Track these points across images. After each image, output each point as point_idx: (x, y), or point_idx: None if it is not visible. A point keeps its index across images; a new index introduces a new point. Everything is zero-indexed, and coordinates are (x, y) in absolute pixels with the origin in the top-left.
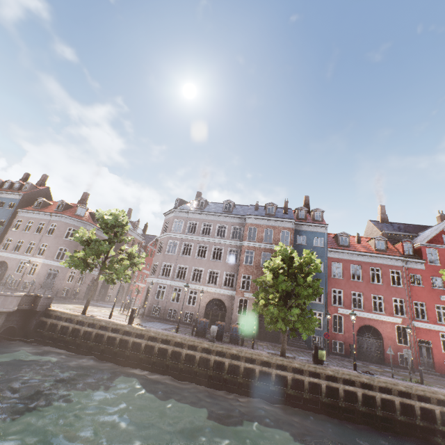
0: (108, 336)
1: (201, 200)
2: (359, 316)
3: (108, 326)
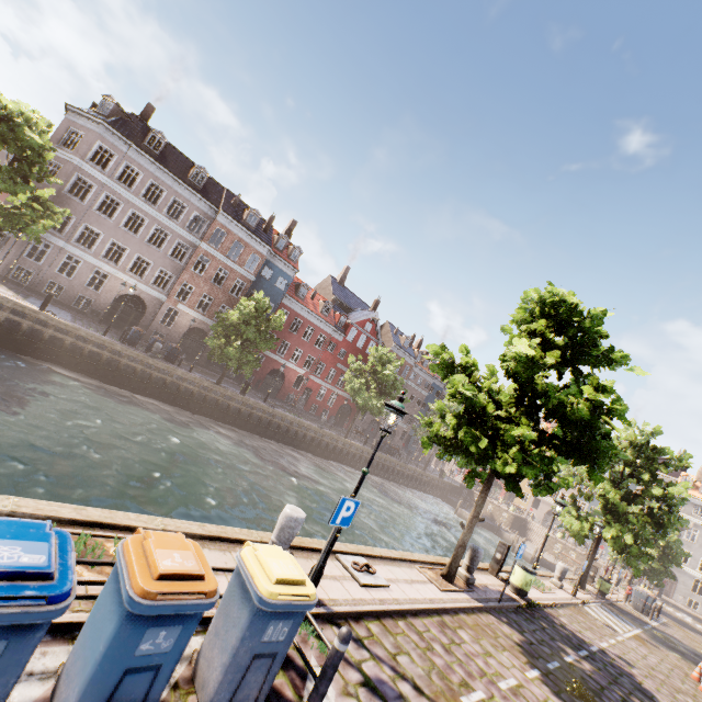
0: (5, 317)
1: (160, 138)
2: (278, 360)
3: (7, 305)
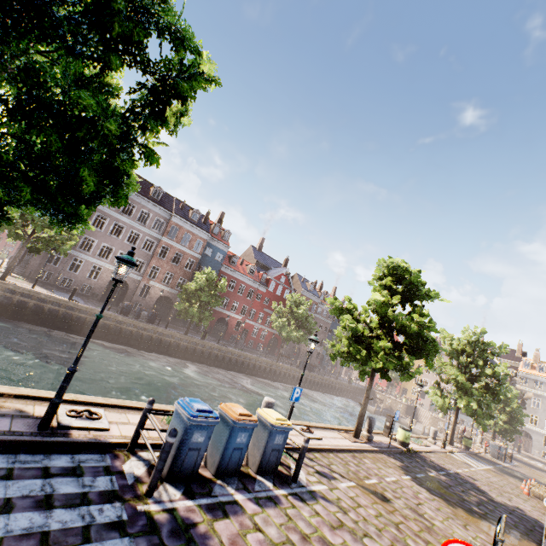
0: (48, 308)
1: None
2: (222, 312)
3: (49, 300)
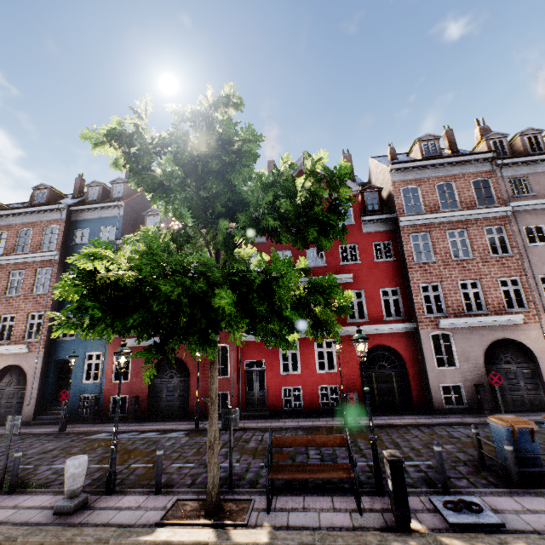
0: None
1: None
2: None
3: None
